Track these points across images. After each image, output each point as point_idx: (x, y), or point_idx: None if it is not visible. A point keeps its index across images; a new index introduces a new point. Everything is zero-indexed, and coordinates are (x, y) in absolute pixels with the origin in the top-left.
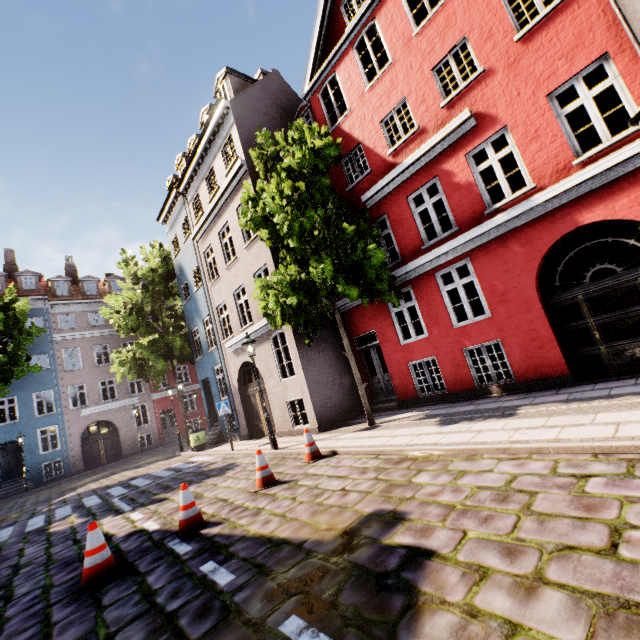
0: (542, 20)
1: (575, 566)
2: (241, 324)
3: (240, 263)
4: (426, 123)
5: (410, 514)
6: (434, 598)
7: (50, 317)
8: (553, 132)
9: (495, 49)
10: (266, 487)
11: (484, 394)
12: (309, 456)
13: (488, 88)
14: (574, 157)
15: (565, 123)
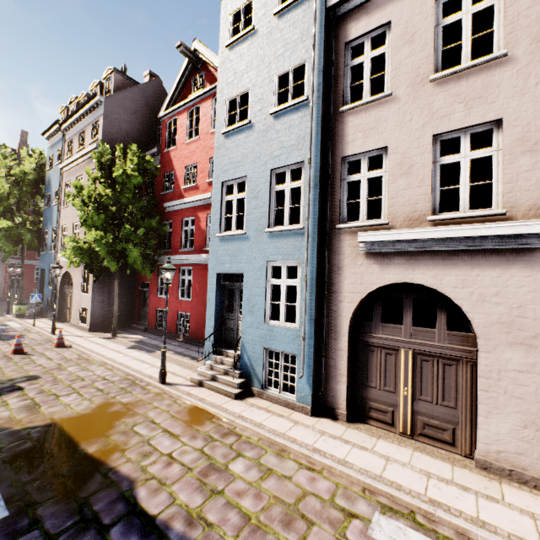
0: None
1: (46, 397)
2: None
3: None
4: (200, 185)
5: (41, 378)
6: (1, 398)
7: None
8: None
9: None
10: (15, 354)
11: (177, 337)
12: (56, 344)
13: None
14: None
15: None
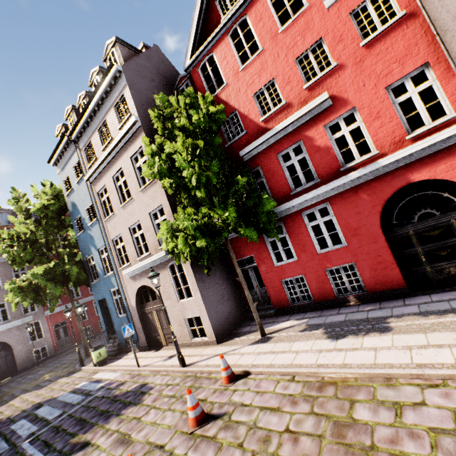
0: (380, 33)
1: None
2: (137, 254)
3: (135, 203)
4: (292, 99)
5: None
6: None
7: None
8: (391, 114)
9: (345, 50)
10: (200, 426)
11: (343, 302)
12: (227, 379)
13: (340, 78)
14: (406, 133)
15: (398, 109)
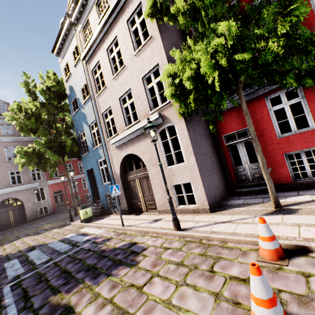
0: None
1: None
2: (125, 124)
3: (128, 70)
4: None
5: None
6: None
7: None
8: None
9: None
10: None
11: None
12: (274, 254)
13: None
14: None
15: None
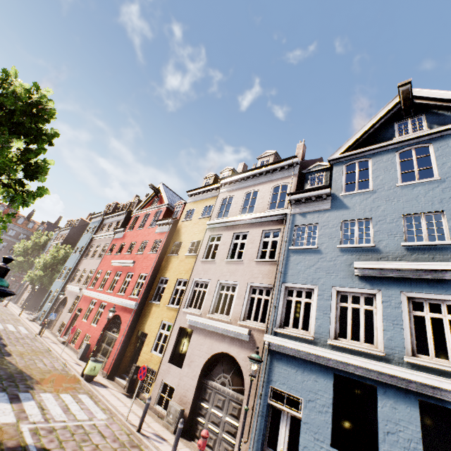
0: None
1: None
2: None
3: None
4: None
5: None
6: None
7: (8, 228)
8: None
9: None
10: None
11: None
12: (4, 305)
13: None
14: None
15: None
